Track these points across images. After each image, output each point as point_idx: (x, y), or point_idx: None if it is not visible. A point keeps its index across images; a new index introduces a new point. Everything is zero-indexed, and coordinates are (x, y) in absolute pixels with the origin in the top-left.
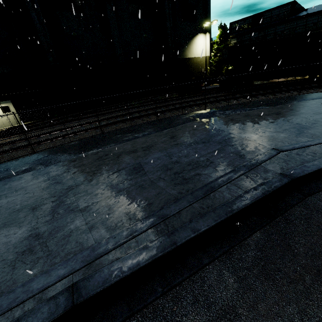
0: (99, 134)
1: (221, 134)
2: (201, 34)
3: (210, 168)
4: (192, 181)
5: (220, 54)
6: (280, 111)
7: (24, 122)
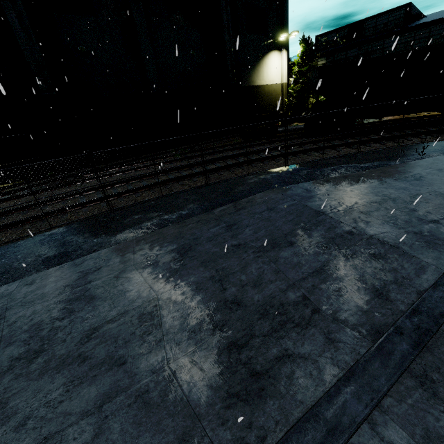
0: (105, 211)
1: (323, 222)
2: (275, 51)
3: (315, 332)
4: (274, 389)
5: (302, 80)
6: (421, 174)
7: (2, 183)
